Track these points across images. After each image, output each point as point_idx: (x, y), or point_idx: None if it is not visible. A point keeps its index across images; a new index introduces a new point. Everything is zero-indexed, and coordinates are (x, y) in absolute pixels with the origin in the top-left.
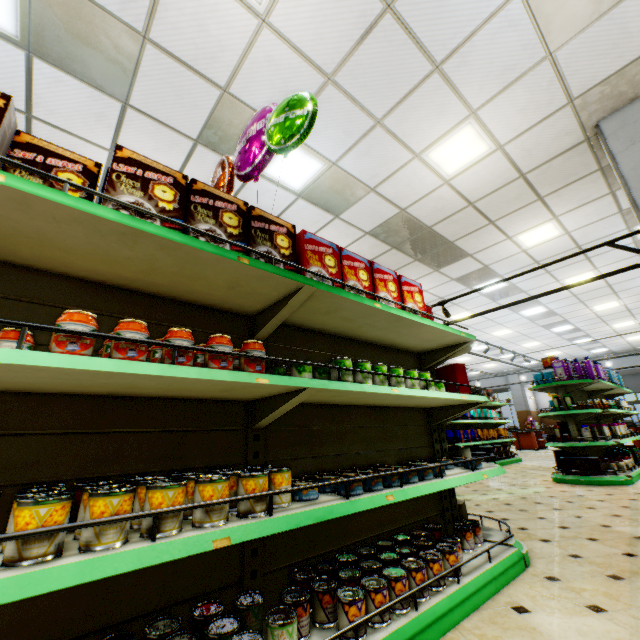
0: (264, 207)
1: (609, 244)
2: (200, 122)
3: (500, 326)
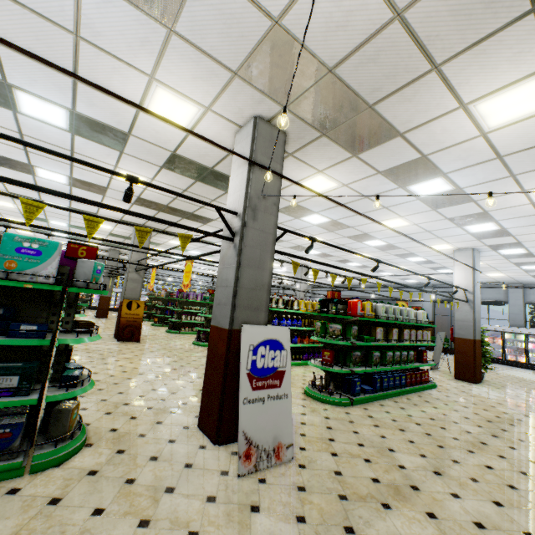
0: (62, 227)
1: None
2: (22, 216)
3: None
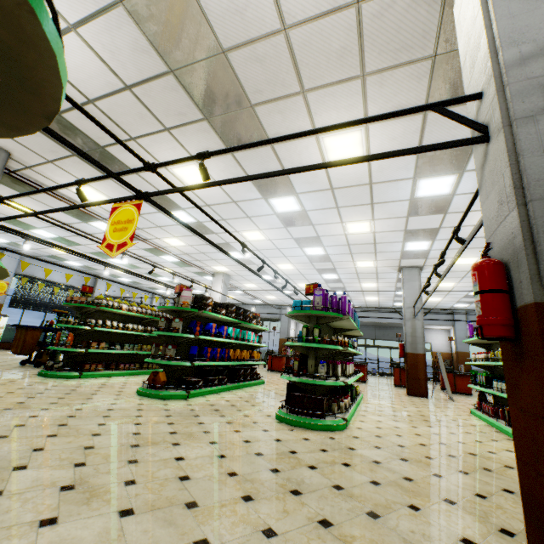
0: None
1: (437, 107)
2: None
3: (285, 259)
